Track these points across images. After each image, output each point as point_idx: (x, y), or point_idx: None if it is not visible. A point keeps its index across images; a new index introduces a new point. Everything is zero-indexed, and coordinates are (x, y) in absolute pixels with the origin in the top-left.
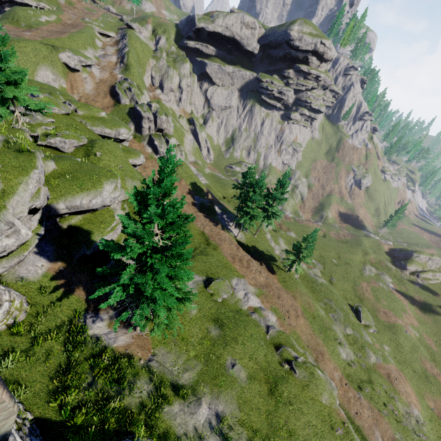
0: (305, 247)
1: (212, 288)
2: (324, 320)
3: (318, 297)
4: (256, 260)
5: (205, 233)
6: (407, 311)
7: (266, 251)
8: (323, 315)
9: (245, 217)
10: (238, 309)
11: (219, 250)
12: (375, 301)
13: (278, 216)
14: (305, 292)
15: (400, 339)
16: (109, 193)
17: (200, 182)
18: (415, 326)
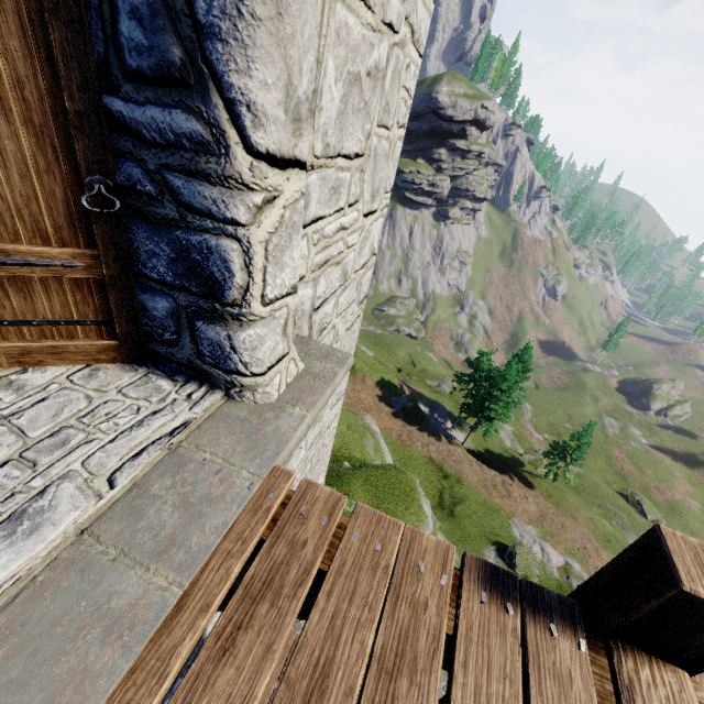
0: (574, 445)
1: (521, 567)
2: (618, 537)
3: (586, 499)
4: (502, 472)
5: (434, 459)
6: (675, 473)
7: (504, 452)
8: (613, 531)
9: (483, 421)
10: (556, 583)
11: (465, 482)
12: (639, 474)
13: (518, 402)
14: (578, 502)
15: (690, 522)
16: (430, 517)
17: (387, 371)
18: (691, 494)
